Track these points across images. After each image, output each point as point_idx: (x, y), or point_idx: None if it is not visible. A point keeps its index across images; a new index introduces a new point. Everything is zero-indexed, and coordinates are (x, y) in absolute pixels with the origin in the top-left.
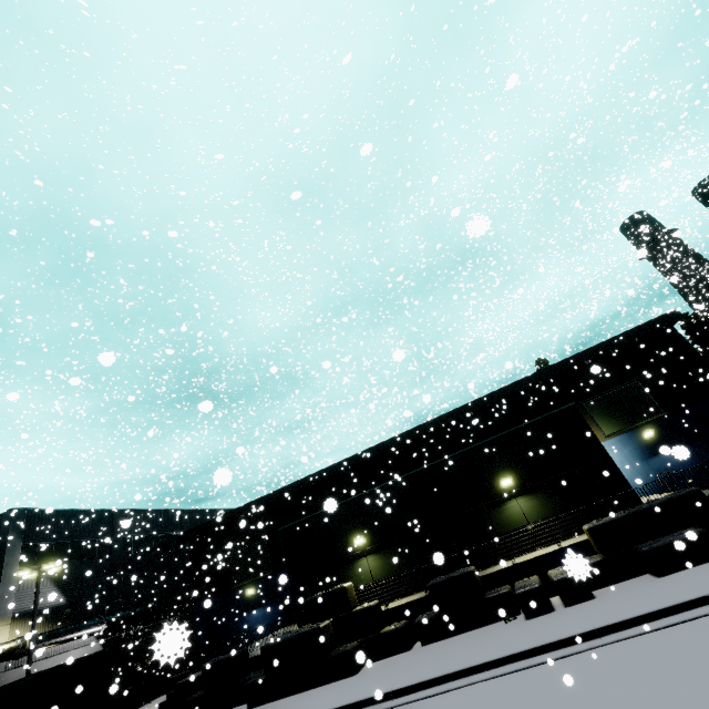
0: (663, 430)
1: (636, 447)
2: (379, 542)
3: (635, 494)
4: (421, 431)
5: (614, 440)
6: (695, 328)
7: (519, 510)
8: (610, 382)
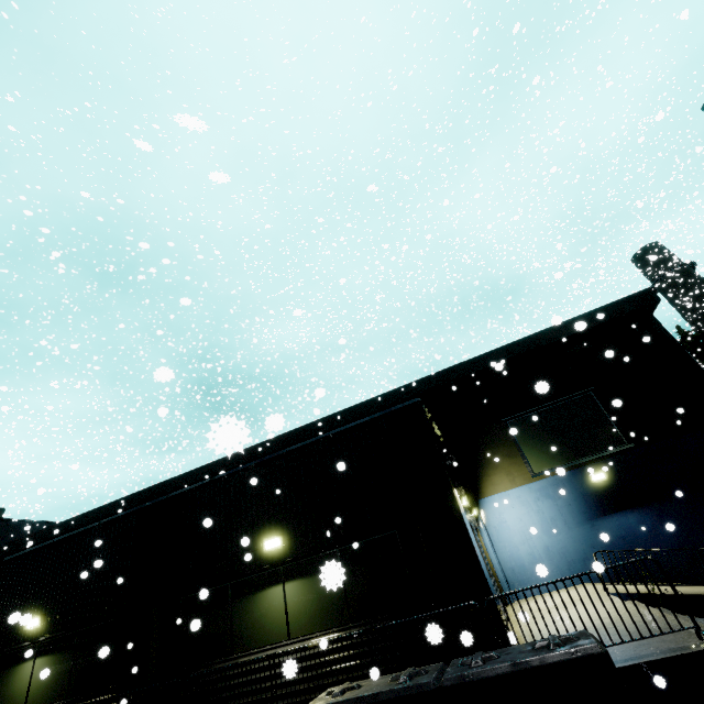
0: (623, 472)
1: (578, 496)
2: (60, 630)
3: (493, 609)
4: (280, 443)
5: (545, 482)
6: (701, 349)
7: (281, 604)
8: (550, 392)
